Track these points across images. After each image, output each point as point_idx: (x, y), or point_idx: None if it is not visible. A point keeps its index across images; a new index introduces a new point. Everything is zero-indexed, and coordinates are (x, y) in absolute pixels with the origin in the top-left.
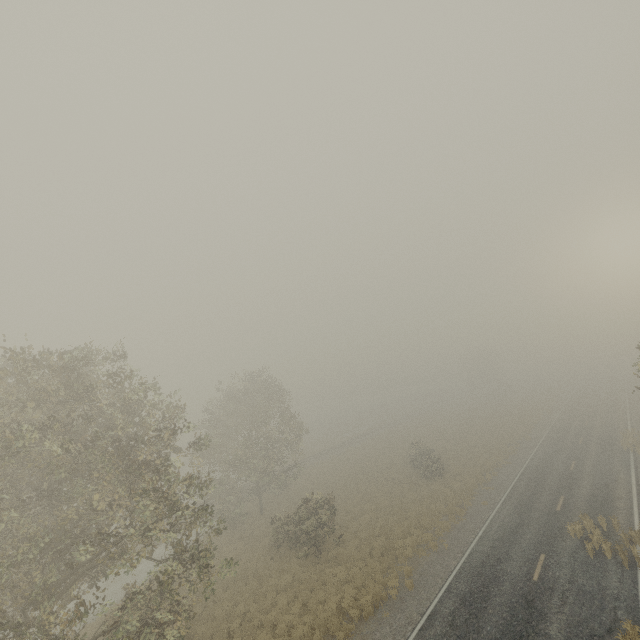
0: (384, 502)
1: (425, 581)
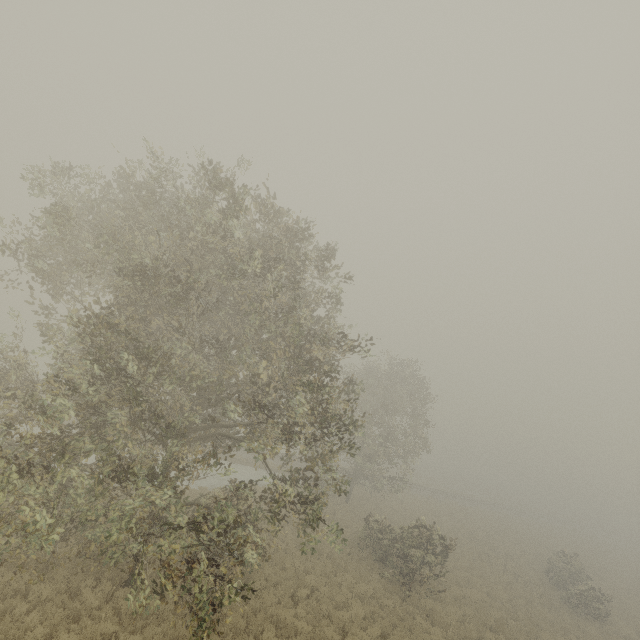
0: (501, 593)
1: None
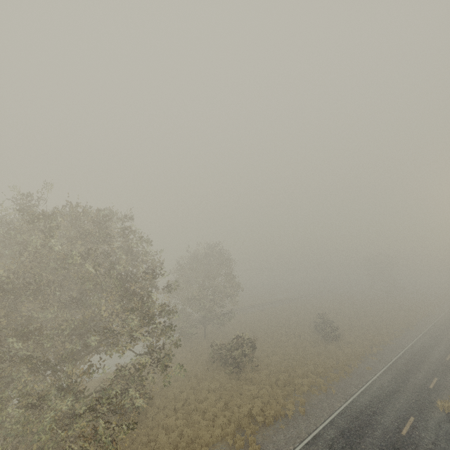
0: (290, 350)
1: (314, 412)
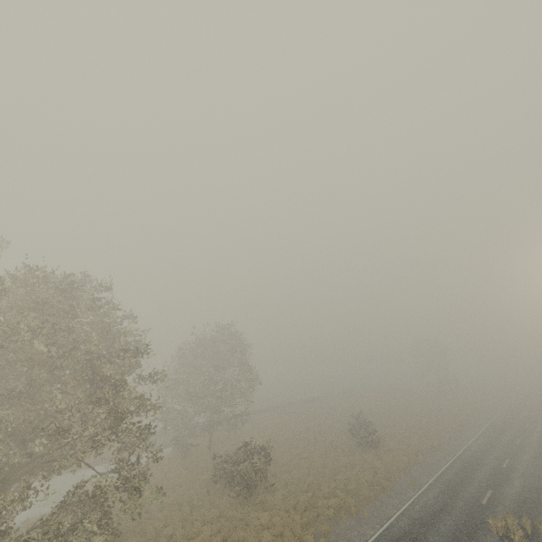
0: (318, 462)
1: None
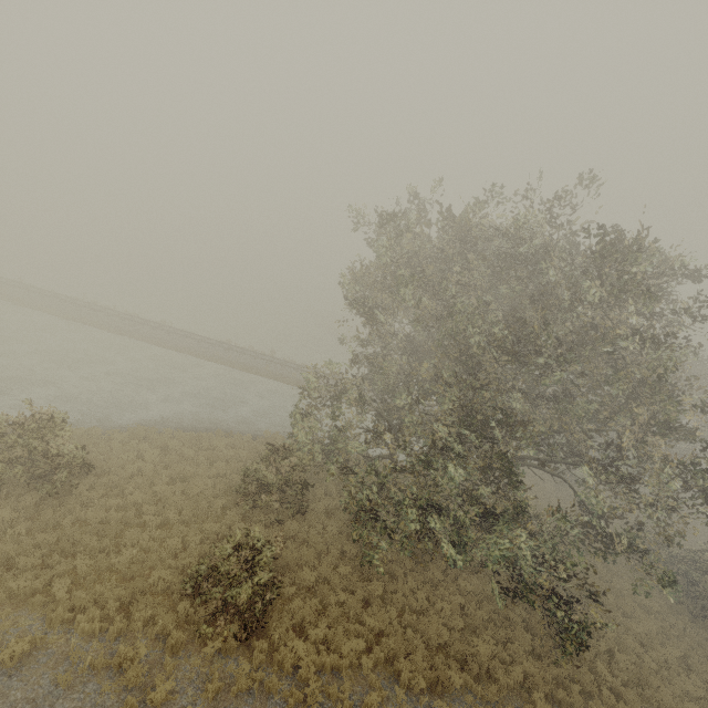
0: None
1: None
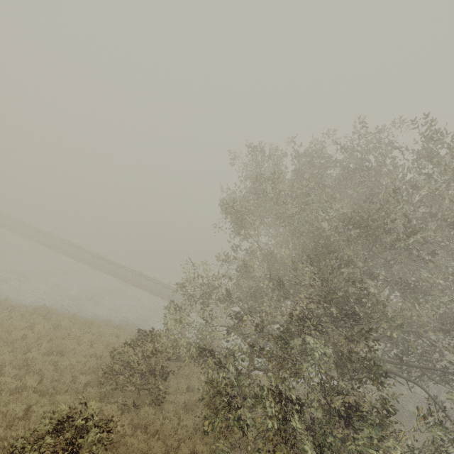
0: None
1: None
